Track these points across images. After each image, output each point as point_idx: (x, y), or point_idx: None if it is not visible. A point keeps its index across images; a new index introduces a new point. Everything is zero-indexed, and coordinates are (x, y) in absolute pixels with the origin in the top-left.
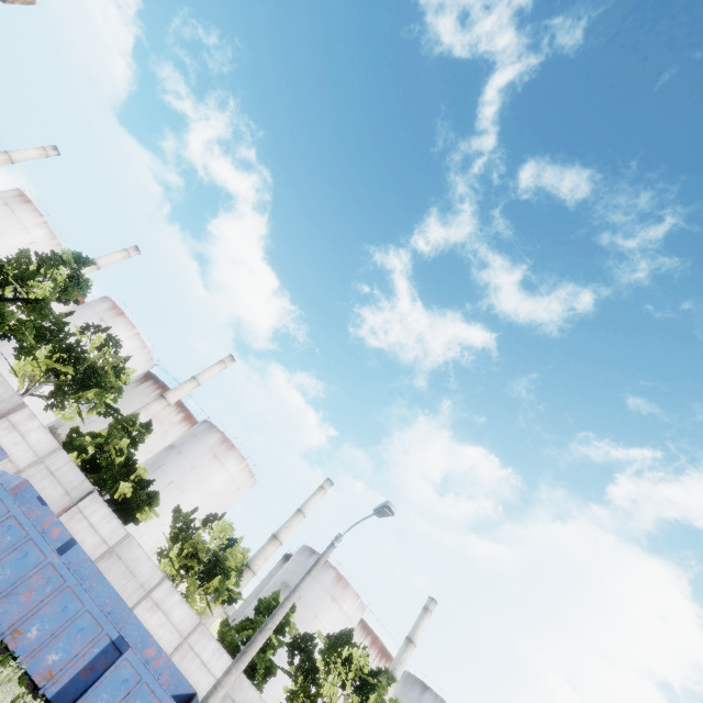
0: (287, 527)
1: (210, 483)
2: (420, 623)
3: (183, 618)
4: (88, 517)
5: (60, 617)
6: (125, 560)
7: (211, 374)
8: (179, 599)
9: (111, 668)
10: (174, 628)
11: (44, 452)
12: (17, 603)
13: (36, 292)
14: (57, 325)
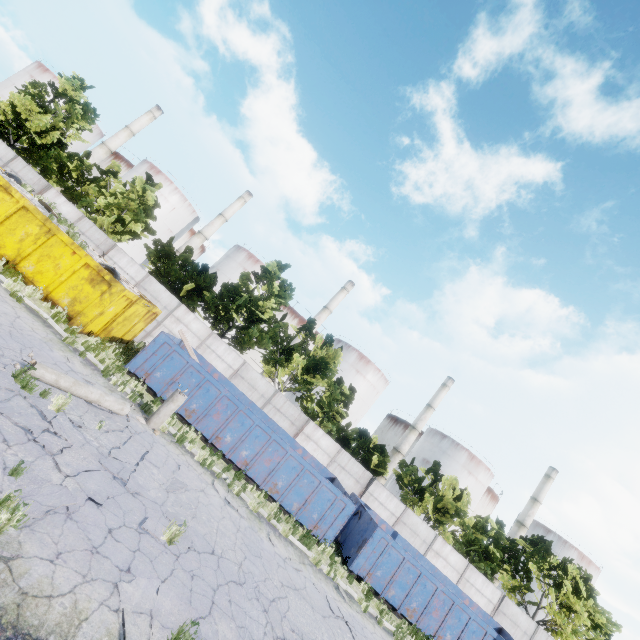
0: (422, 420)
1: (358, 393)
2: (543, 487)
3: (457, 561)
4: (377, 498)
5: (459, 625)
6: (408, 525)
7: (338, 301)
8: (450, 548)
9: None
10: (452, 568)
11: (333, 453)
12: (432, 618)
13: (267, 311)
14: (284, 332)
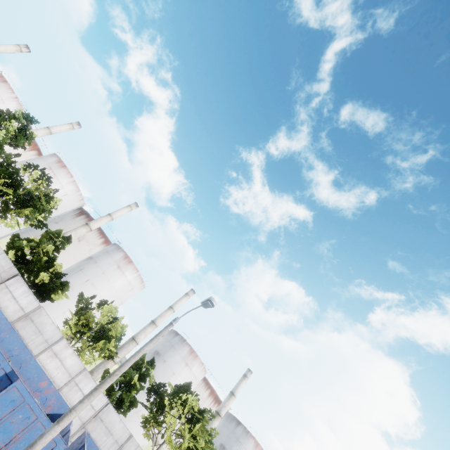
0: (161, 317)
1: (113, 284)
2: (240, 384)
3: (73, 365)
4: (12, 292)
5: None
6: (36, 323)
7: (121, 213)
8: (72, 352)
9: (3, 391)
10: (65, 371)
11: None
12: None
13: None
14: (7, 161)
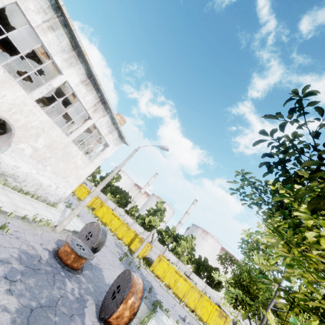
0: None
1: None
2: None
3: None
4: None
5: None
6: None
7: None
8: None
9: None
10: None
11: None
12: None
13: None
14: None
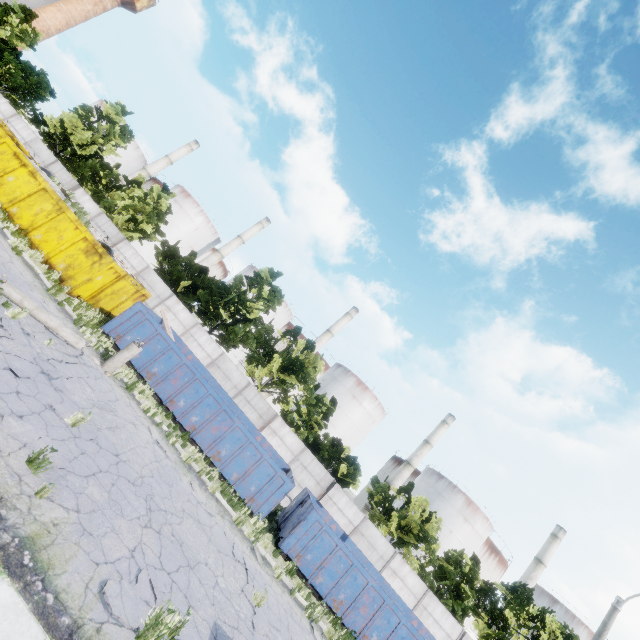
0: (417, 456)
1: (352, 419)
2: (549, 547)
3: (415, 585)
4: (336, 503)
5: (388, 628)
6: (366, 536)
7: (341, 326)
8: (409, 569)
9: None
10: (409, 592)
11: (297, 451)
12: (359, 615)
13: (254, 312)
14: (268, 334)
